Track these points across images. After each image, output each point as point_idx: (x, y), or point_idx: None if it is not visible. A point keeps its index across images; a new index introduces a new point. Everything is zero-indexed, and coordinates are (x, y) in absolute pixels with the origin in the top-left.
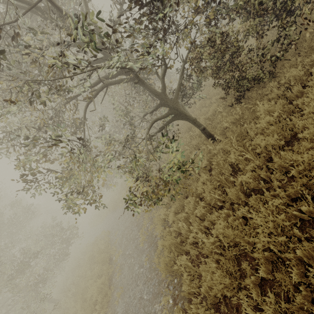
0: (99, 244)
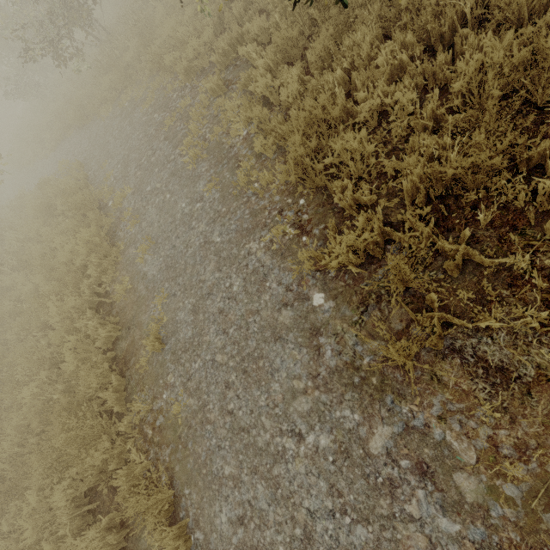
0: (61, 183)
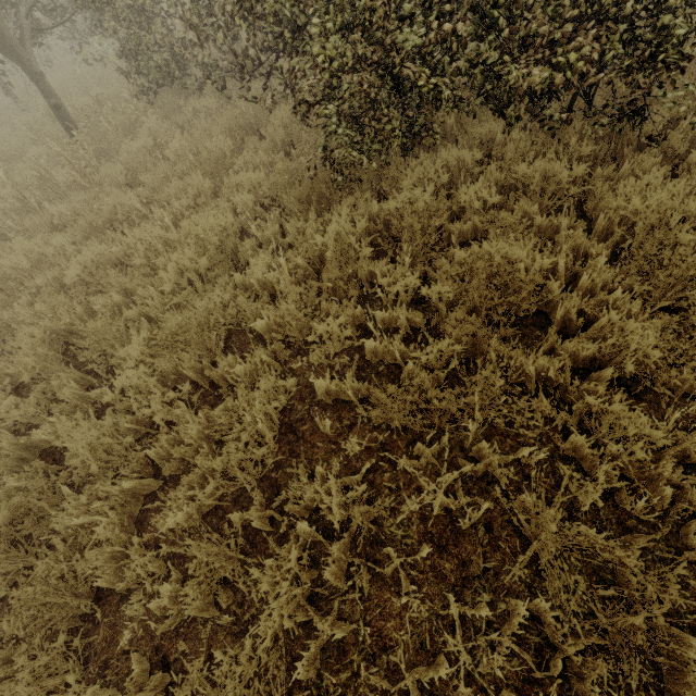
0: None
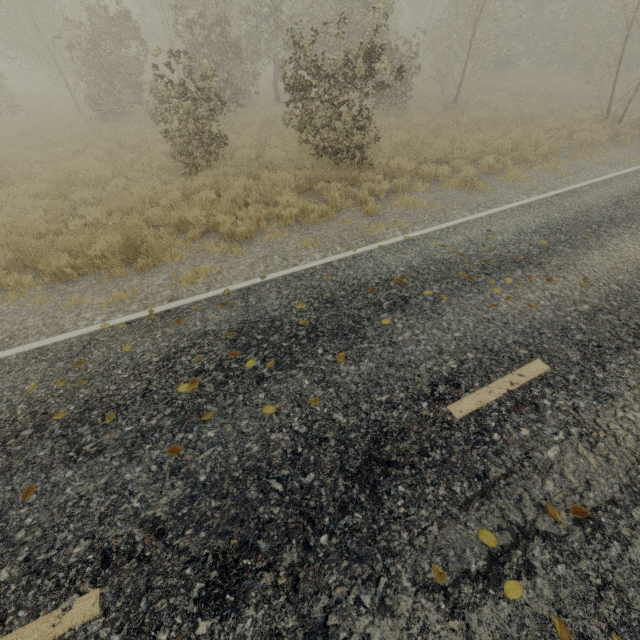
0: None
